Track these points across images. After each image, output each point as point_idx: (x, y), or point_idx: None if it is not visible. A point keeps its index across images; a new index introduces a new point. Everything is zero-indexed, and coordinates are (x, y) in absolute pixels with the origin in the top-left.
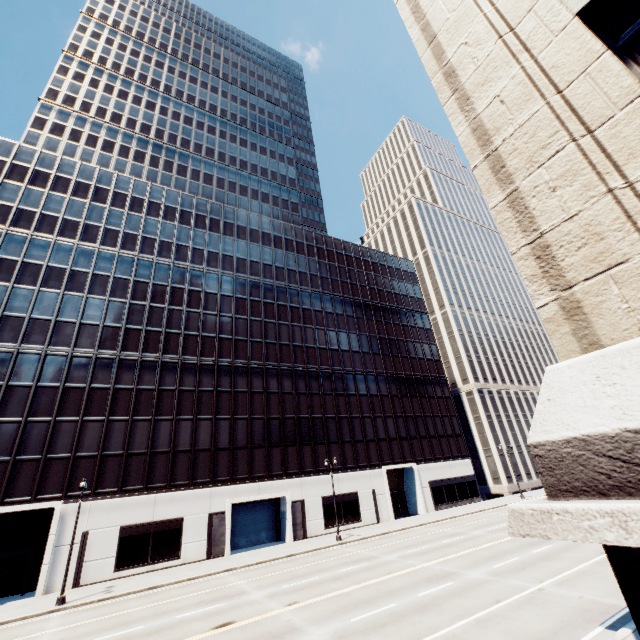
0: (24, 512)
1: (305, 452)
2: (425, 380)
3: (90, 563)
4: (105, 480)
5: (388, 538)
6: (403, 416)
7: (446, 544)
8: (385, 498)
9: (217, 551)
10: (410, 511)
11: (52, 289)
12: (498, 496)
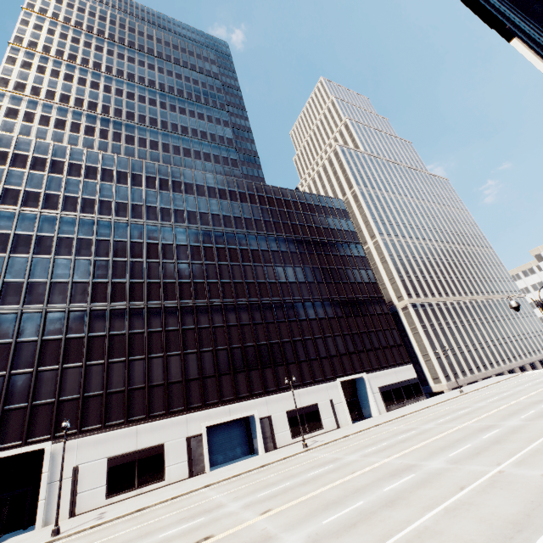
0: (18, 455)
1: (267, 374)
2: (365, 301)
3: (83, 494)
4: (89, 419)
5: (349, 440)
6: (350, 334)
7: (402, 440)
8: (342, 406)
9: (198, 469)
10: (365, 415)
11: (21, 254)
12: (439, 393)
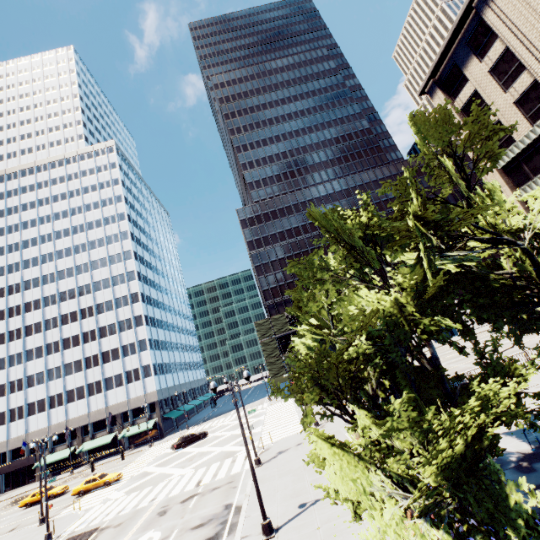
0: None
1: None
2: None
3: None
4: None
5: None
6: None
7: None
8: None
9: None
10: None
11: None
12: None
